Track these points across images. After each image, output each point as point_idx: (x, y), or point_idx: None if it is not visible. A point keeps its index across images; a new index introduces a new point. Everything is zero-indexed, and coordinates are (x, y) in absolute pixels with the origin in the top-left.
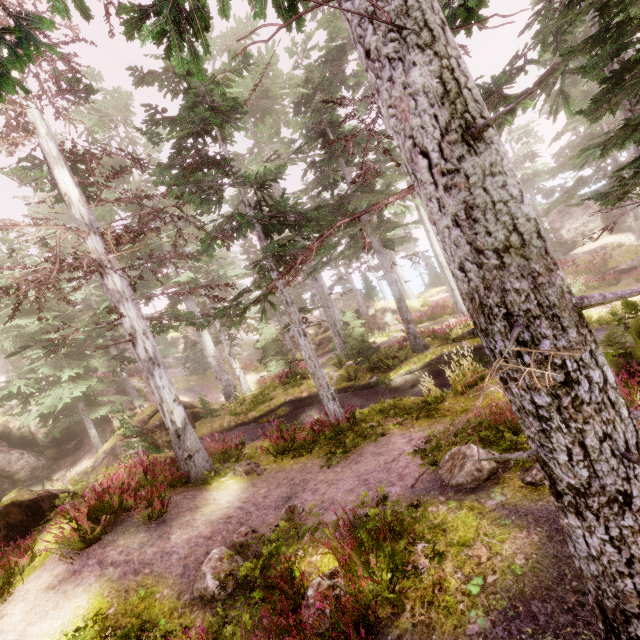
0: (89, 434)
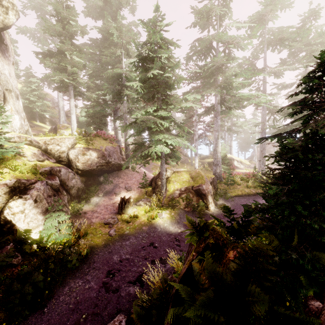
0: (162, 175)
